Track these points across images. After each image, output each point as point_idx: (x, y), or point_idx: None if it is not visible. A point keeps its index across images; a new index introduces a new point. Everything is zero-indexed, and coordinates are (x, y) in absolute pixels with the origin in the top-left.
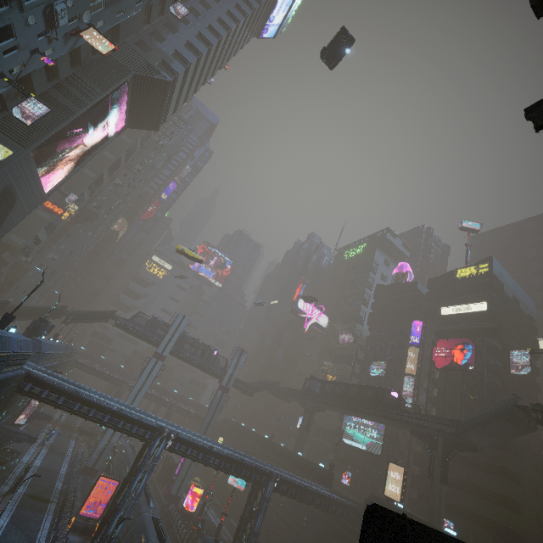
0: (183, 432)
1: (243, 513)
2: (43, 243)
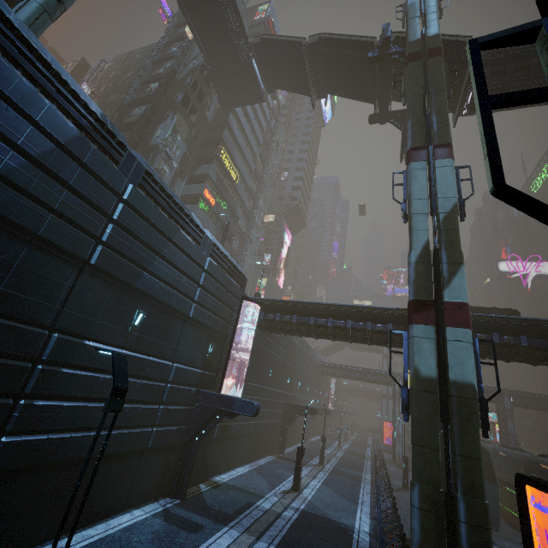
0: None
1: (499, 428)
2: None
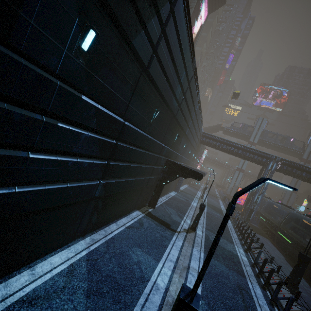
0: (287, 161)
1: None
2: None
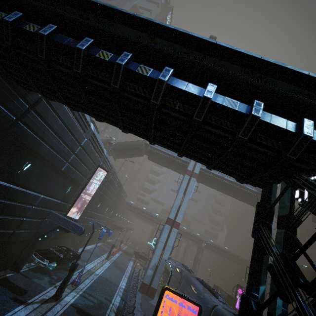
0: None
1: None
2: None
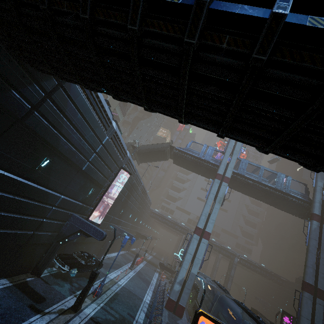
0: None
1: None
2: (121, 121)
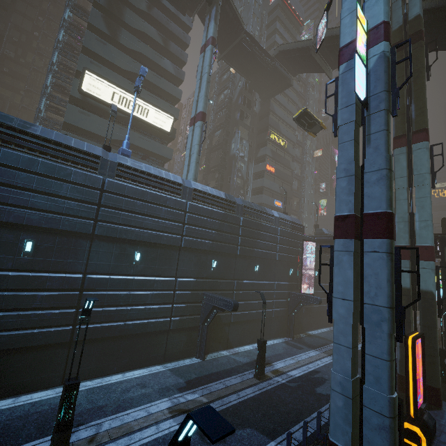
0: None
1: None
2: None
